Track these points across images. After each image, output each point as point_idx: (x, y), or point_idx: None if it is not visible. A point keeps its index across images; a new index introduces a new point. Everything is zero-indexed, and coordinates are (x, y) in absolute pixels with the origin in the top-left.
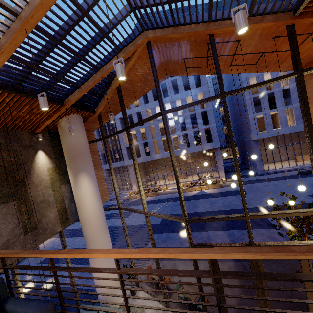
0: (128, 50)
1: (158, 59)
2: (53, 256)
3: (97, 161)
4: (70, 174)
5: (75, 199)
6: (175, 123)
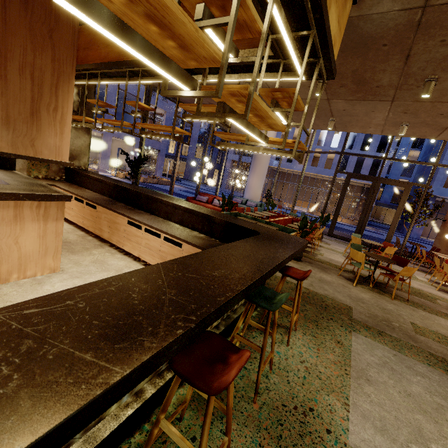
0: None
1: None
2: None
3: None
4: None
5: None
6: (342, 135)
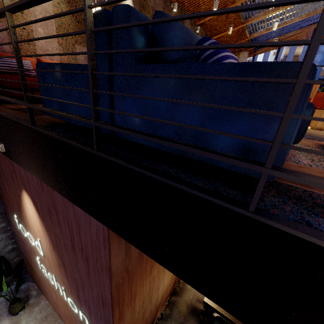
0: (304, 29)
1: (312, 31)
2: None
3: None
4: None
5: None
6: None
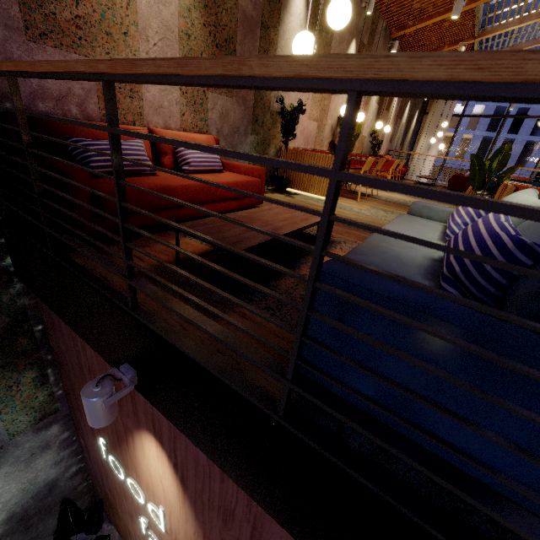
0: None
1: None
2: (526, 169)
3: (420, 135)
4: (425, 140)
5: (415, 163)
6: (484, 113)
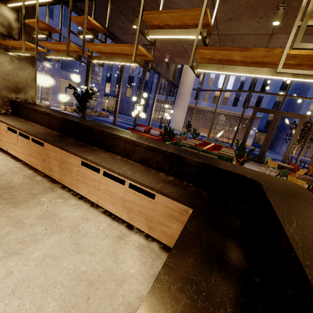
0: None
1: None
2: None
3: None
4: None
5: (184, 67)
6: (235, 80)
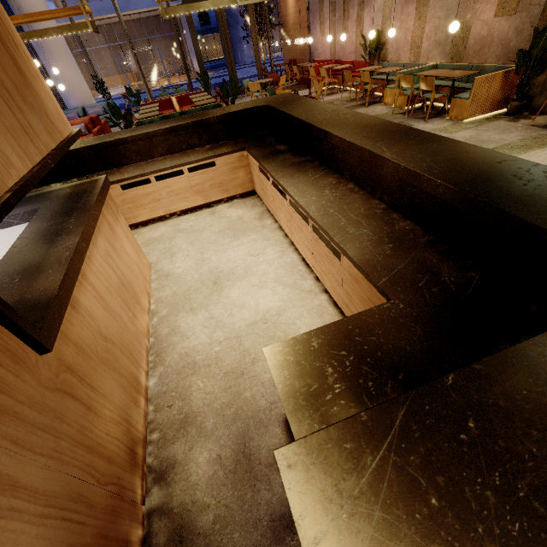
0: None
1: None
2: None
3: None
4: None
5: None
6: None
